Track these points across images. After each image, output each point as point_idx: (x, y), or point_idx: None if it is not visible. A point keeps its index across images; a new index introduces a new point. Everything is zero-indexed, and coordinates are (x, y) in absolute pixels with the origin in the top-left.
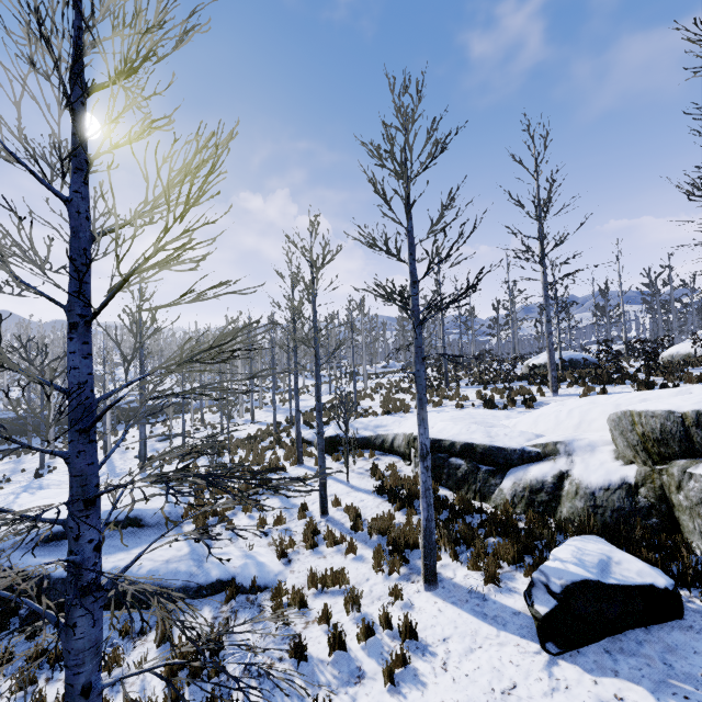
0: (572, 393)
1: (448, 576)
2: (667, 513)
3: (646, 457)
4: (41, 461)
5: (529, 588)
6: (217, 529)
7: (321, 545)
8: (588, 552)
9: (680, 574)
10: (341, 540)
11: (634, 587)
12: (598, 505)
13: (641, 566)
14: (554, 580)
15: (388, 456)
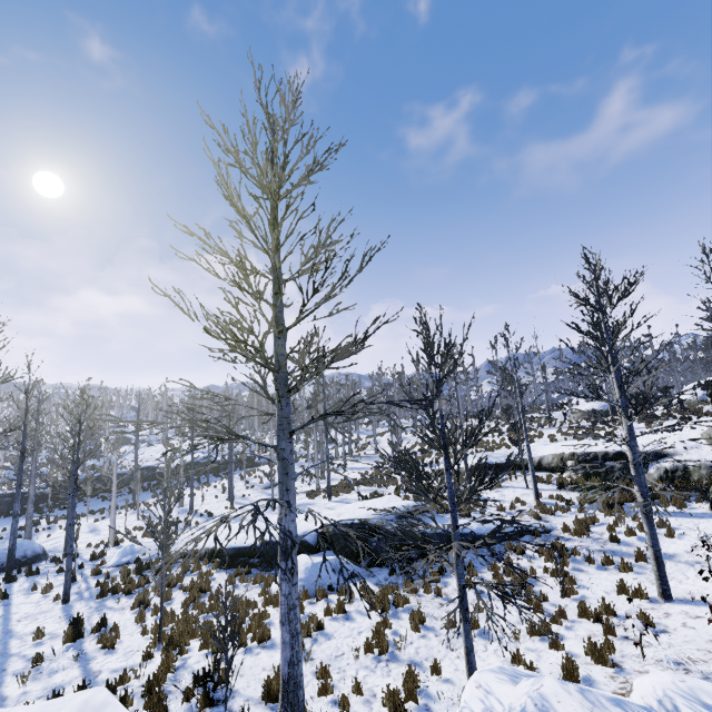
0: (635, 427)
1: (653, 510)
2: None
3: None
4: (191, 505)
5: None
6: (473, 514)
7: (556, 513)
8: None
9: None
10: (568, 509)
11: None
12: None
13: None
14: None
15: (536, 472)
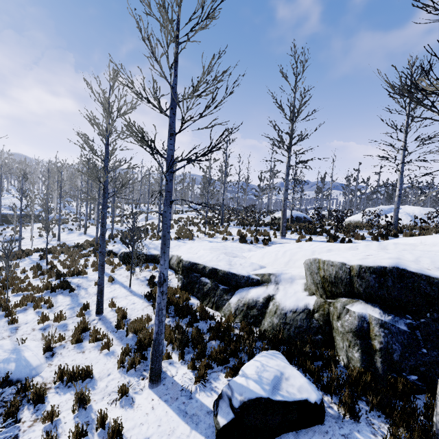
0: (292, 238)
1: (171, 374)
2: (328, 333)
3: (323, 293)
4: None
5: (218, 399)
6: (1, 323)
7: (86, 341)
8: (268, 368)
9: (328, 384)
10: (103, 337)
11: (293, 402)
12: (287, 322)
13: (302, 382)
14: (236, 396)
15: None
